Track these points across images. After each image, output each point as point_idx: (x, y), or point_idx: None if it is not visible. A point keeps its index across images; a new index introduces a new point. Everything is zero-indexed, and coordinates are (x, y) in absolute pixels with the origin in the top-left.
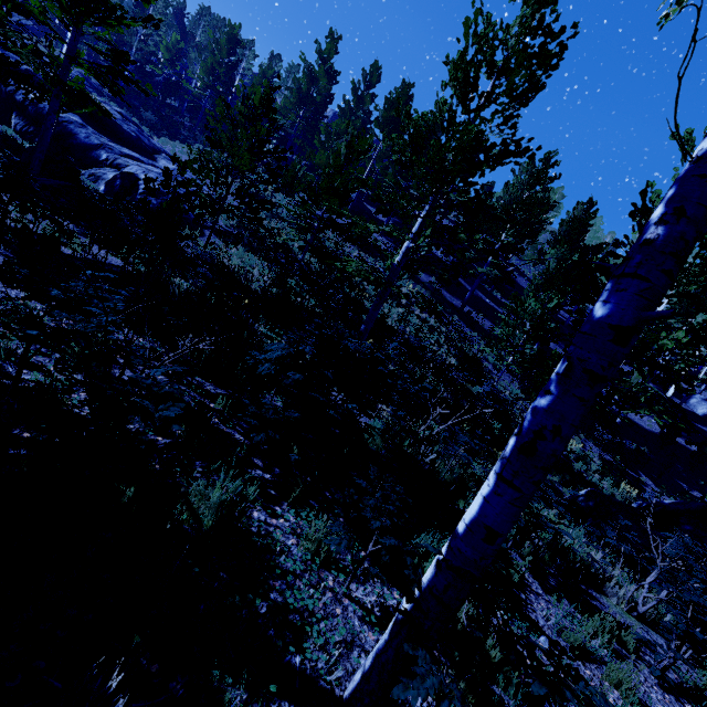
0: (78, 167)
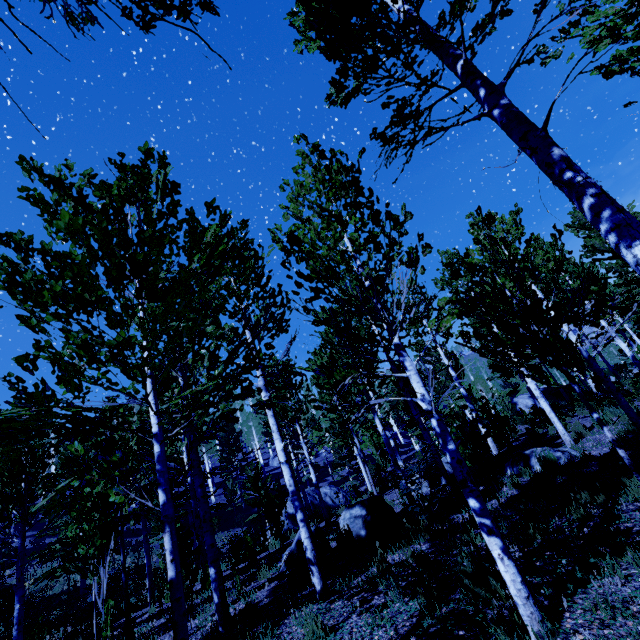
0: None
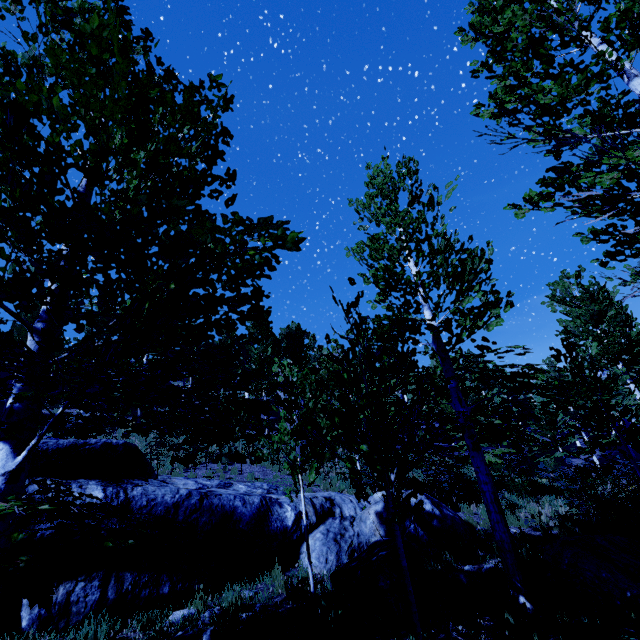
0: (268, 571)
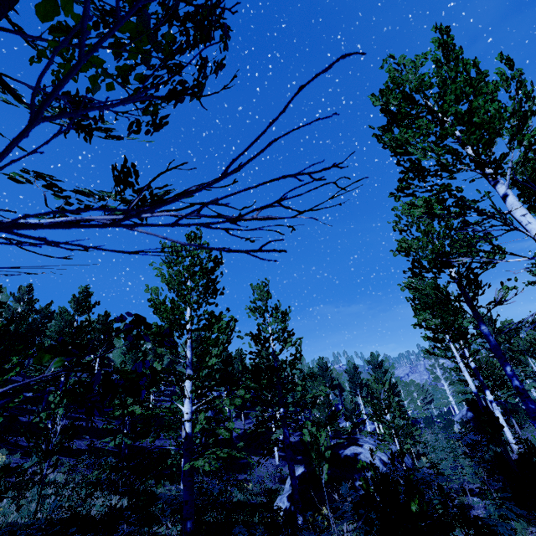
0: None
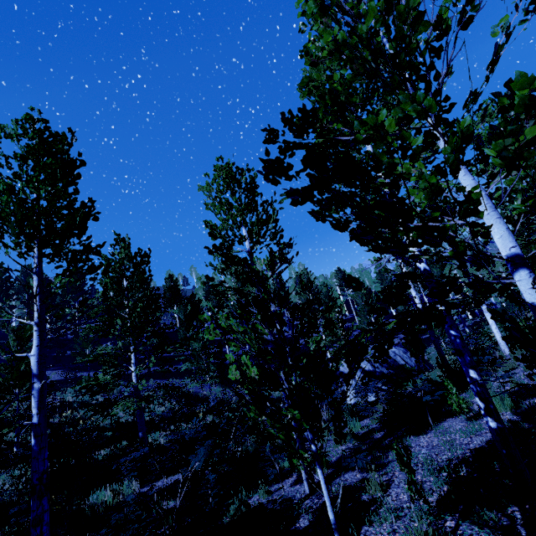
0: None
